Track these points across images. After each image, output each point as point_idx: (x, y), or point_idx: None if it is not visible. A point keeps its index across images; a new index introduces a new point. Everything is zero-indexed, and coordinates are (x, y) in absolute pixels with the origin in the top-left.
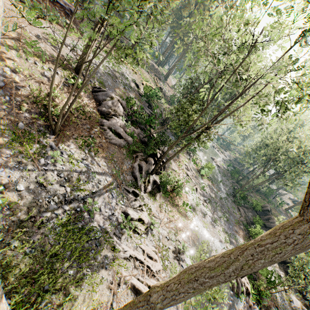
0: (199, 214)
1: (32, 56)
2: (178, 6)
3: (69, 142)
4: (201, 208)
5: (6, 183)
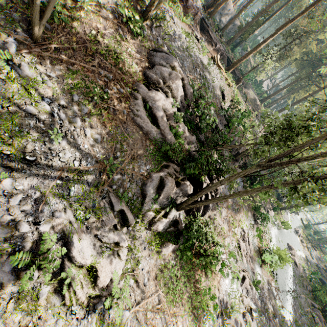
0: None
1: None
2: (317, 50)
3: (53, 65)
4: (238, 320)
5: None
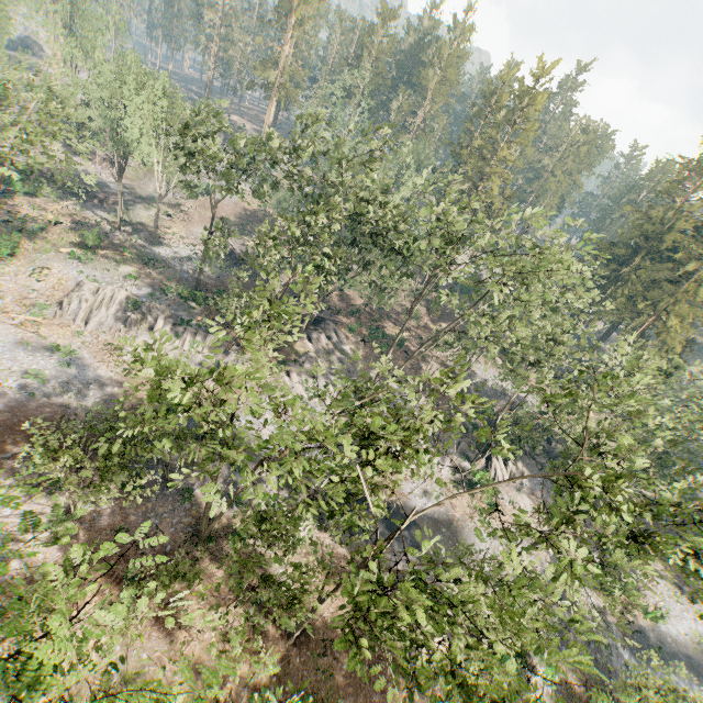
0: (498, 545)
1: (438, 364)
2: None
3: (423, 395)
4: None
5: (393, 387)
